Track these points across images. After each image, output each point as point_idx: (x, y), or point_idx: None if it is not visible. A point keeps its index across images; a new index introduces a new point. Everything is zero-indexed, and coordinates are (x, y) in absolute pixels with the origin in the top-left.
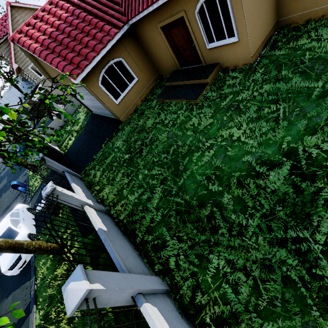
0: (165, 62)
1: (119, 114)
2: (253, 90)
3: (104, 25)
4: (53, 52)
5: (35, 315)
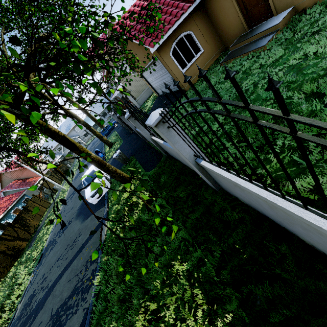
0: (232, 29)
1: (184, 83)
2: None
3: (180, 3)
4: (138, 32)
5: (107, 225)
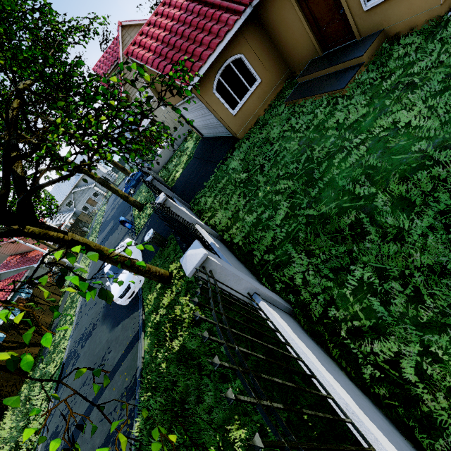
0: (300, 50)
1: (236, 129)
2: (440, 55)
3: (222, 14)
4: (165, 58)
5: (144, 341)
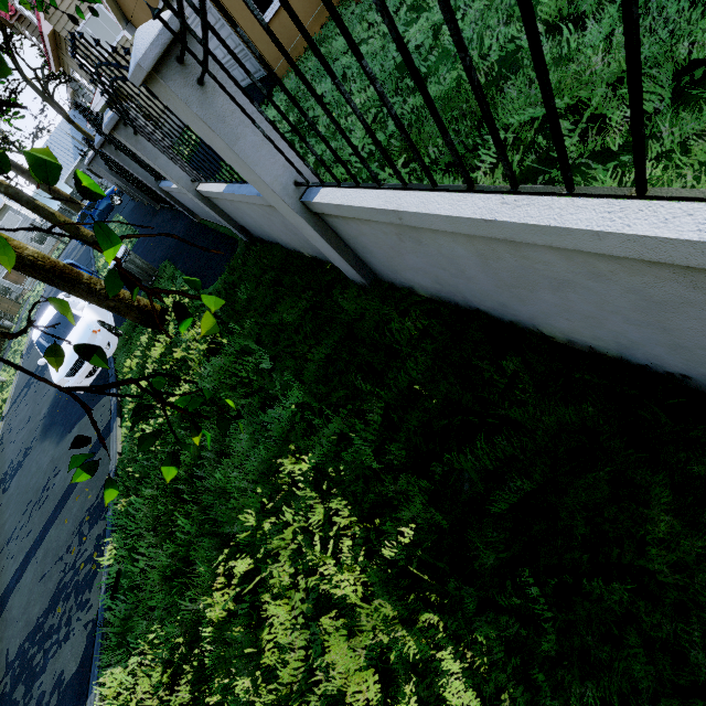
0: None
1: (271, 56)
2: None
3: None
4: None
5: (120, 431)
